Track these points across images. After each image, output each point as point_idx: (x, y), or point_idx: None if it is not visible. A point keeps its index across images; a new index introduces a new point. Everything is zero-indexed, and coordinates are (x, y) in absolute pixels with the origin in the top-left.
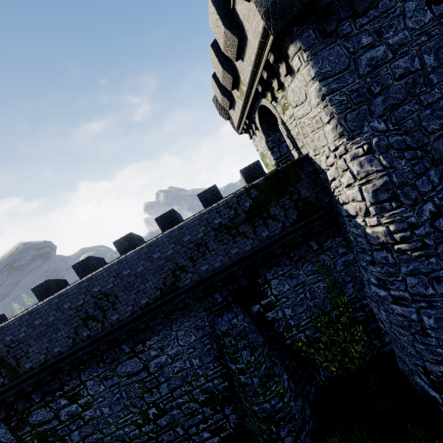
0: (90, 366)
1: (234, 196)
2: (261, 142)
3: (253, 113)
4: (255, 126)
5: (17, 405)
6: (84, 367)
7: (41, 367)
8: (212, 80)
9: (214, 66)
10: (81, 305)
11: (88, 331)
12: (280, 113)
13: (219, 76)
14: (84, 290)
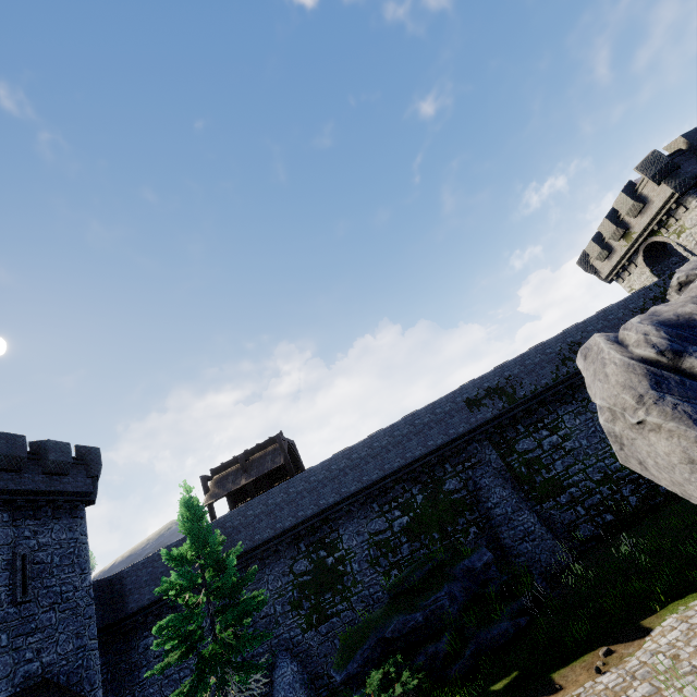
0: (567, 400)
1: (660, 280)
2: (641, 277)
3: (634, 256)
4: (634, 265)
5: (508, 431)
6: (559, 404)
7: (533, 394)
8: (589, 243)
9: (604, 229)
10: (559, 351)
11: (566, 368)
12: (674, 239)
13: (608, 234)
14: (559, 341)
